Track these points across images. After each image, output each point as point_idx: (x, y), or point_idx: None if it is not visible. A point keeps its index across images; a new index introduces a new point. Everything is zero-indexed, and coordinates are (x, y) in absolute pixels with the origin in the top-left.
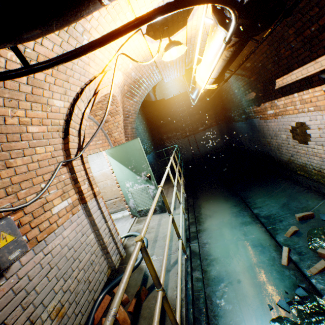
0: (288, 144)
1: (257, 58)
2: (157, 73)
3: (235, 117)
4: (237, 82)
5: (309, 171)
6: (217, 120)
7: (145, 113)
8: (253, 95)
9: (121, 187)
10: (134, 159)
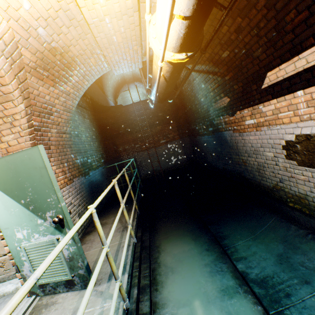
0: (275, 165)
1: (241, 39)
2: (100, 54)
3: (200, 130)
4: (206, 84)
5: (312, 206)
6: (180, 133)
7: (97, 119)
8: (225, 101)
9: (7, 239)
10: (31, 186)
